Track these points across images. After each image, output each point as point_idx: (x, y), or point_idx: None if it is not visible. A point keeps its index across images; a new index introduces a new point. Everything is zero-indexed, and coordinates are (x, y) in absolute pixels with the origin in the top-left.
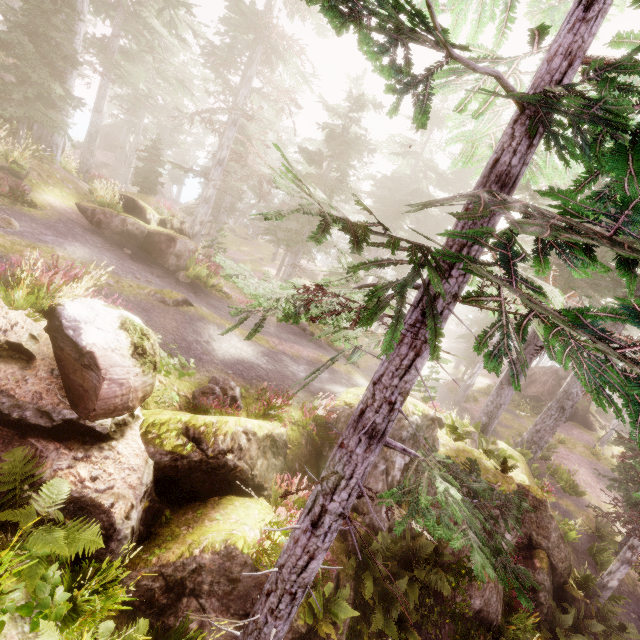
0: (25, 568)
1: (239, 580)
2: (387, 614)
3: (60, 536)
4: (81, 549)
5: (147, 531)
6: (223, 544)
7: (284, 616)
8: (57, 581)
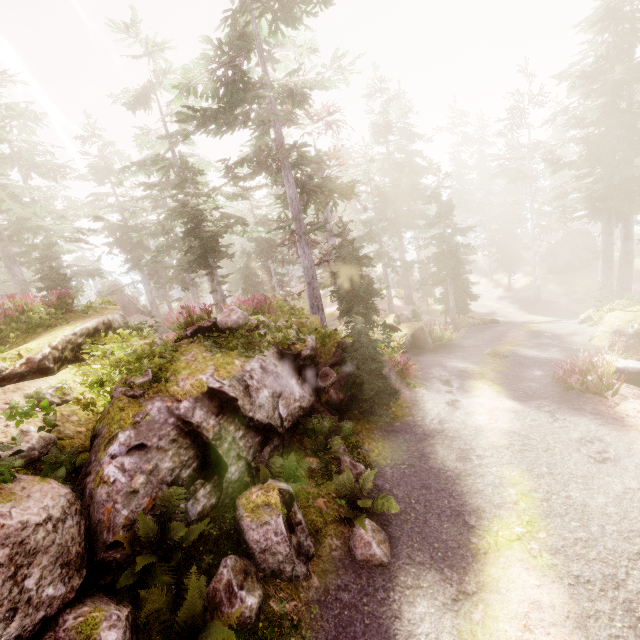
0: None
1: None
2: None
3: None
4: None
5: None
6: None
7: None
8: None
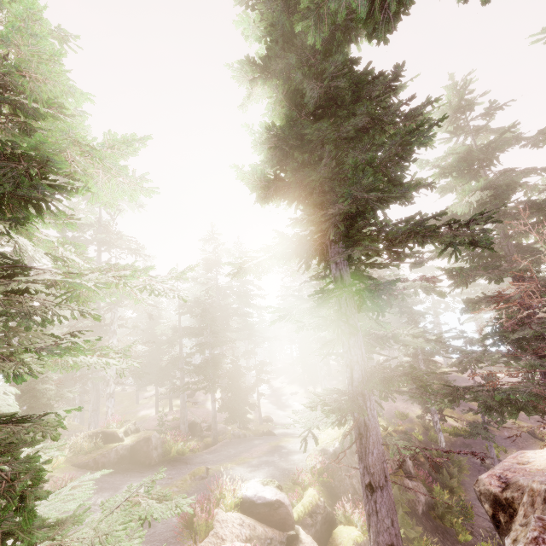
0: None
1: None
2: (407, 527)
3: None
4: None
5: None
6: (354, 544)
7: None
8: None
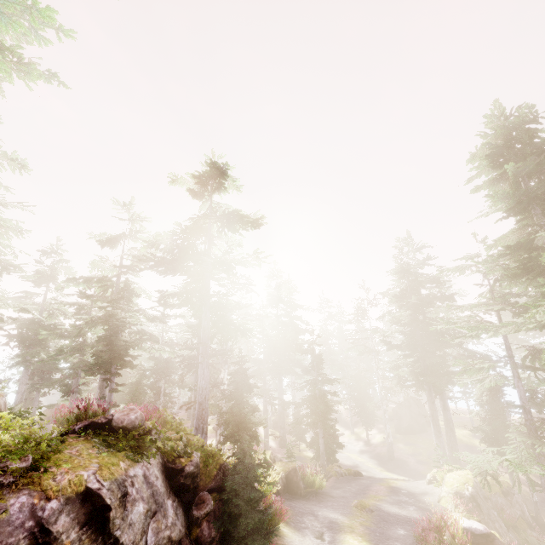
0: None
1: None
2: None
3: None
4: None
5: None
6: None
7: None
8: None
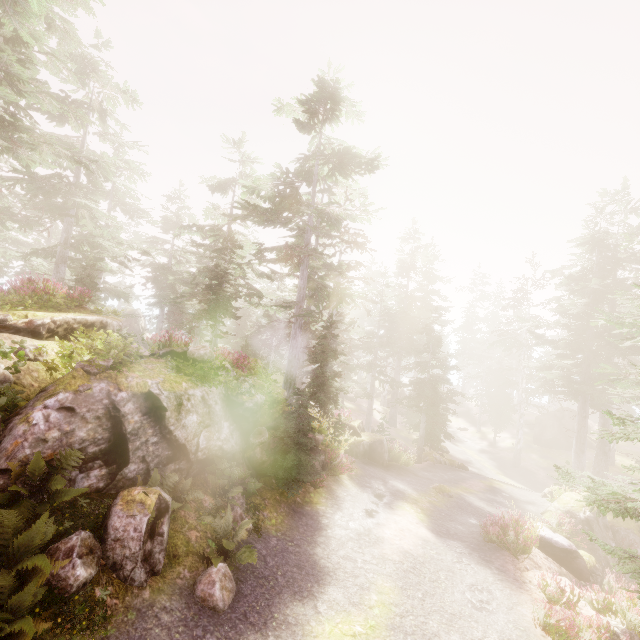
0: None
1: None
2: None
3: None
4: None
5: None
6: None
7: None
8: None
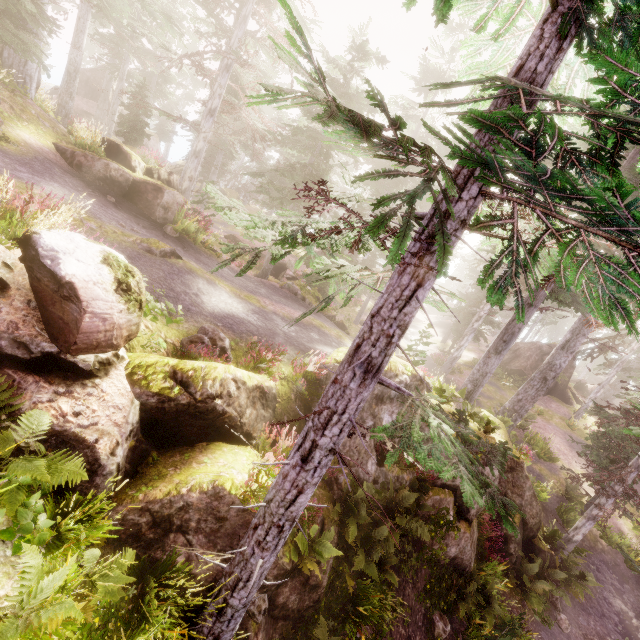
0: (5, 494)
1: (226, 519)
2: (369, 556)
3: (41, 464)
4: (64, 479)
5: (133, 470)
6: (211, 485)
7: (271, 548)
8: (39, 509)
